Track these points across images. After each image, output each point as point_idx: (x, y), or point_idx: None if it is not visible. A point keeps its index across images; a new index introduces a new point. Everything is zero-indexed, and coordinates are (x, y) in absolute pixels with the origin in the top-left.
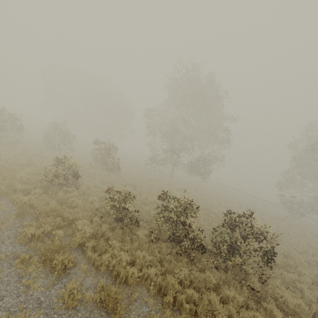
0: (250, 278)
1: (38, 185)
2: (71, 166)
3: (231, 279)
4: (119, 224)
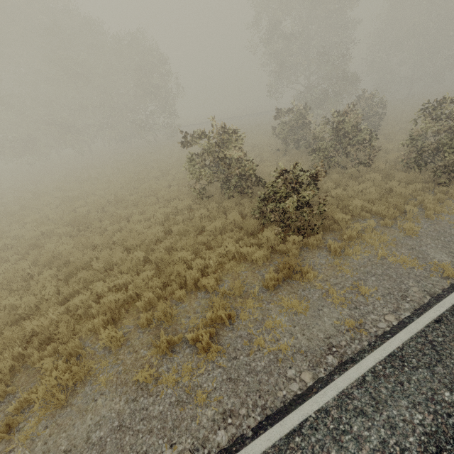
0: None
1: None
2: None
3: None
4: None
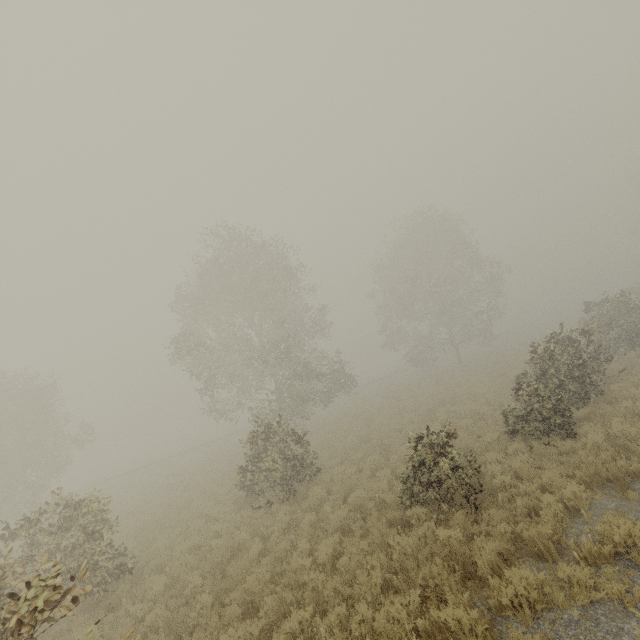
0: (600, 376)
1: (465, 520)
2: (448, 433)
3: (614, 379)
4: (557, 432)
